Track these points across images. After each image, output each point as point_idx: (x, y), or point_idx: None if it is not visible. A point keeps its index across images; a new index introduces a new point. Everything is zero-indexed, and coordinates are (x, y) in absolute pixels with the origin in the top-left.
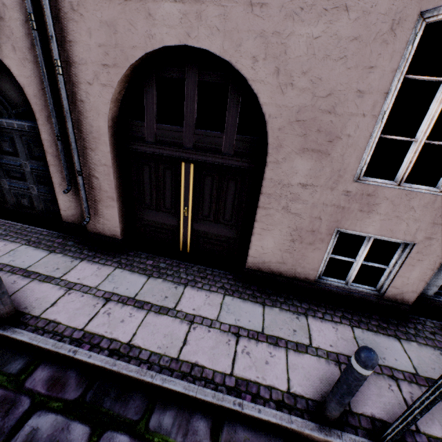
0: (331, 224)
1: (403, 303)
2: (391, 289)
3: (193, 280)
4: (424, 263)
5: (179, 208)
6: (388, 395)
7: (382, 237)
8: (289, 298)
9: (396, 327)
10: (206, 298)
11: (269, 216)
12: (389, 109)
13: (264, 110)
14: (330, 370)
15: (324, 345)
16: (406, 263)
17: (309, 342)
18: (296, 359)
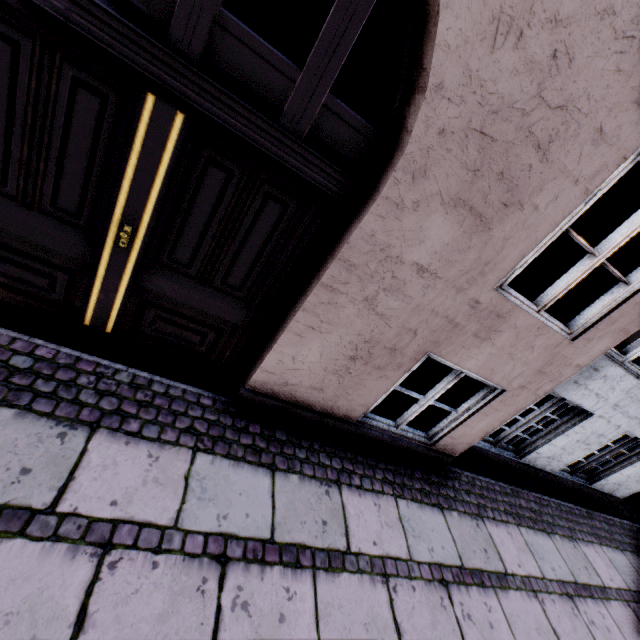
0: (427, 344)
1: (450, 454)
2: (447, 438)
3: (115, 410)
4: (499, 414)
5: (107, 221)
6: (442, 619)
7: (475, 376)
8: (314, 449)
9: (438, 490)
10: (151, 465)
11: (334, 307)
12: (606, 189)
13: (435, 64)
14: (377, 597)
15: (367, 545)
16: (481, 411)
17: (346, 545)
18: (330, 590)
